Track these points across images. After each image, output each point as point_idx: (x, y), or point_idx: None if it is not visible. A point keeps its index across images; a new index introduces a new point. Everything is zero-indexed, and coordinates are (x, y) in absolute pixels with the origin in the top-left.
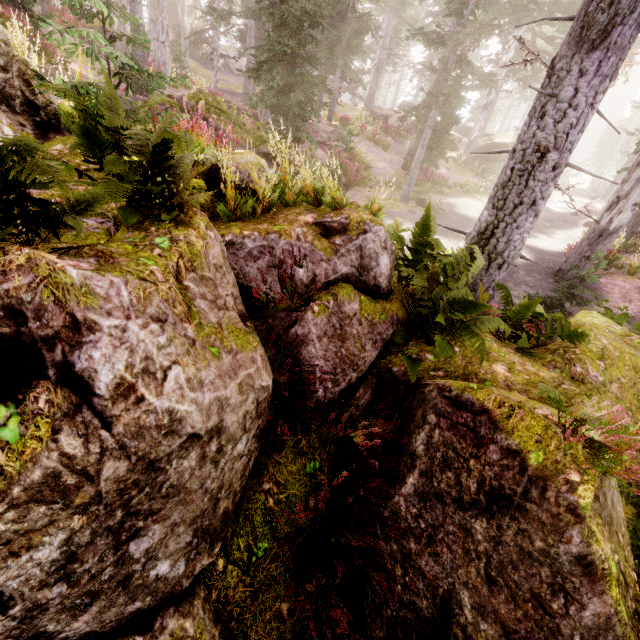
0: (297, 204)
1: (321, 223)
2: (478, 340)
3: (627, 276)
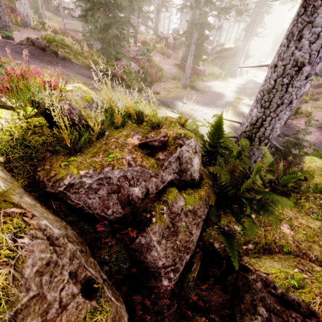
0: (124, 125)
1: (146, 143)
2: (273, 217)
3: (305, 118)
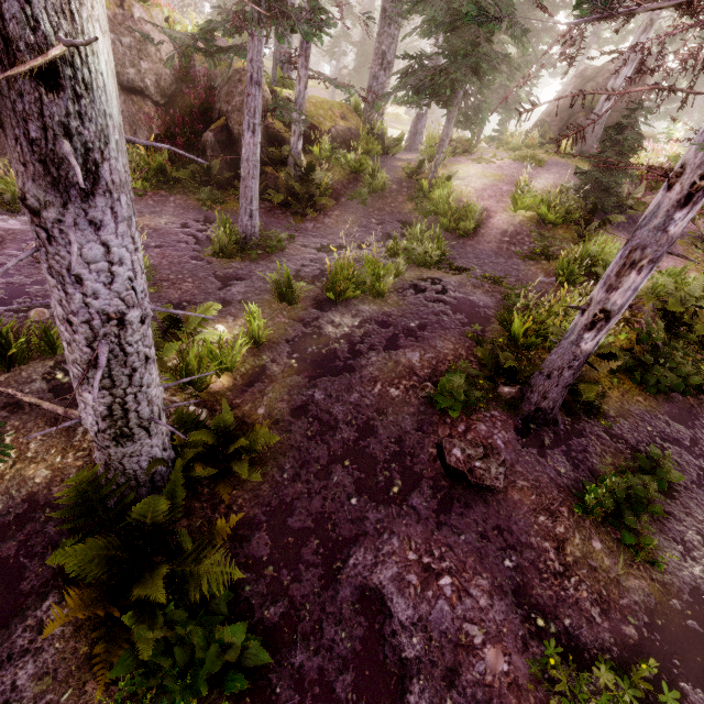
0: None
1: None
2: None
3: None
